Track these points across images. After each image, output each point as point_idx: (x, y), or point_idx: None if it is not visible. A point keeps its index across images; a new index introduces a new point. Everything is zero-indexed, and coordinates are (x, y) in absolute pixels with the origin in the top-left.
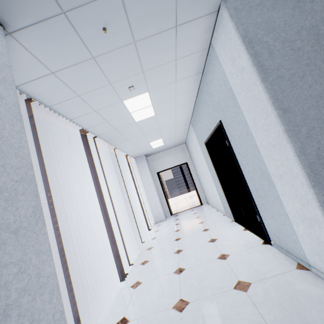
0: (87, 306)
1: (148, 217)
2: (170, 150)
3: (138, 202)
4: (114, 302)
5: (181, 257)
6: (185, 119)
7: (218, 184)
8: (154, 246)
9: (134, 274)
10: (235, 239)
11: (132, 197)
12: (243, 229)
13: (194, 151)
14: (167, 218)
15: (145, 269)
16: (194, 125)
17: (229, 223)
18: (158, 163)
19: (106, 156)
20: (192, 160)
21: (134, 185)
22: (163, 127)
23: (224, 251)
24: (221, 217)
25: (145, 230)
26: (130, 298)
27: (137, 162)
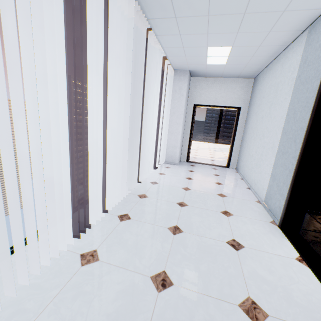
0: (12, 248)
1: (159, 153)
2: (227, 80)
3: (156, 130)
4: (40, 273)
5: (176, 247)
6: (311, 8)
7: (289, 163)
8: (148, 195)
9: (100, 231)
10: (280, 274)
11: (151, 122)
12: (297, 257)
13: (267, 92)
14: (180, 163)
15: (118, 231)
16: (317, 32)
17: (267, 224)
18: (201, 92)
19: (134, 43)
20: (251, 107)
21: (160, 108)
22: (255, 11)
23: (256, 293)
24: (255, 205)
25: (151, 165)
26: (62, 286)
27: (176, 78)
